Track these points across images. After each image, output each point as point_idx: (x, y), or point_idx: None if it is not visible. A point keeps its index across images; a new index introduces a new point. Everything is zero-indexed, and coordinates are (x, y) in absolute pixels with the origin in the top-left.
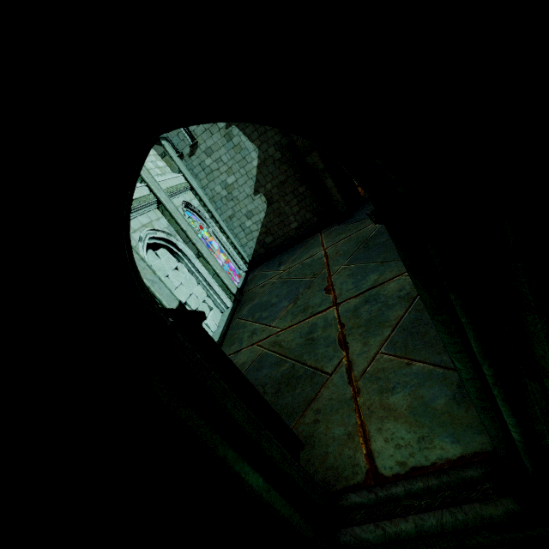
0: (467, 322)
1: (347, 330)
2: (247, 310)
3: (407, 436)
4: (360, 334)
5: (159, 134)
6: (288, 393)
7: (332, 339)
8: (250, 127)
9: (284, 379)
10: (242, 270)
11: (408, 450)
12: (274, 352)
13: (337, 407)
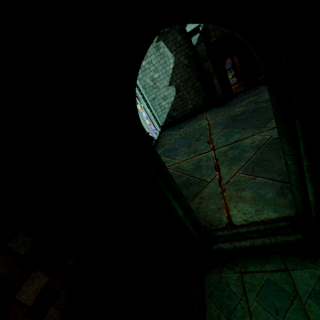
0: (302, 135)
1: (220, 162)
2: (160, 151)
3: (249, 209)
4: (227, 164)
5: (163, 28)
6: (185, 190)
7: (211, 166)
8: (171, 42)
9: (183, 184)
10: (157, 130)
11: (250, 215)
12: (177, 171)
13: (212, 197)
